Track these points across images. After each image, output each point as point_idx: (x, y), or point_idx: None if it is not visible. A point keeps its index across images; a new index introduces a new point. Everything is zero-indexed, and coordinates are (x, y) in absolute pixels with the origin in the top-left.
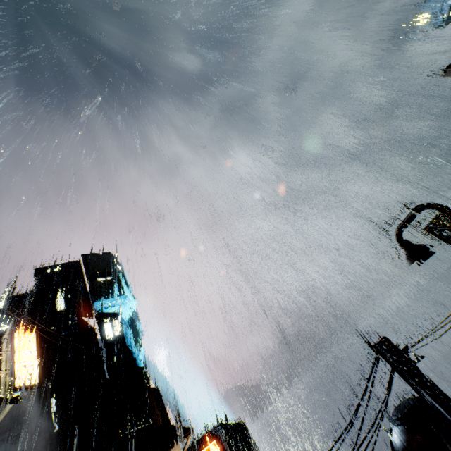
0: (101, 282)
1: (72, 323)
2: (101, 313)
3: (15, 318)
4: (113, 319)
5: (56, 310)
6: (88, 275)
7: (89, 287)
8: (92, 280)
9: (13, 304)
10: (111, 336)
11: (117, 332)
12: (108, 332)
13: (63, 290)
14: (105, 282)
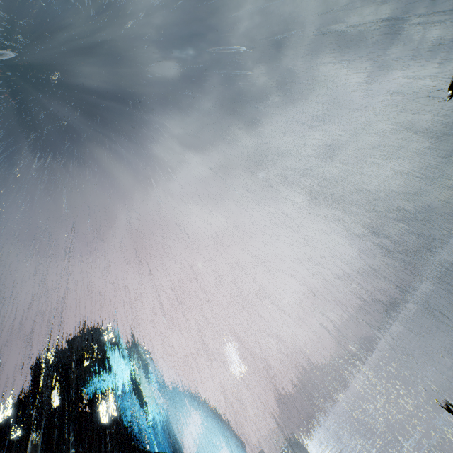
0: (88, 367)
1: (68, 417)
2: (93, 400)
3: (22, 424)
4: (106, 401)
5: (52, 408)
6: (74, 363)
7: (76, 377)
8: (79, 368)
9: (20, 409)
10: (107, 420)
11: (112, 414)
12: (103, 417)
13: (57, 384)
14: (91, 365)
